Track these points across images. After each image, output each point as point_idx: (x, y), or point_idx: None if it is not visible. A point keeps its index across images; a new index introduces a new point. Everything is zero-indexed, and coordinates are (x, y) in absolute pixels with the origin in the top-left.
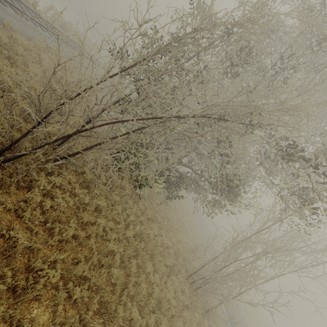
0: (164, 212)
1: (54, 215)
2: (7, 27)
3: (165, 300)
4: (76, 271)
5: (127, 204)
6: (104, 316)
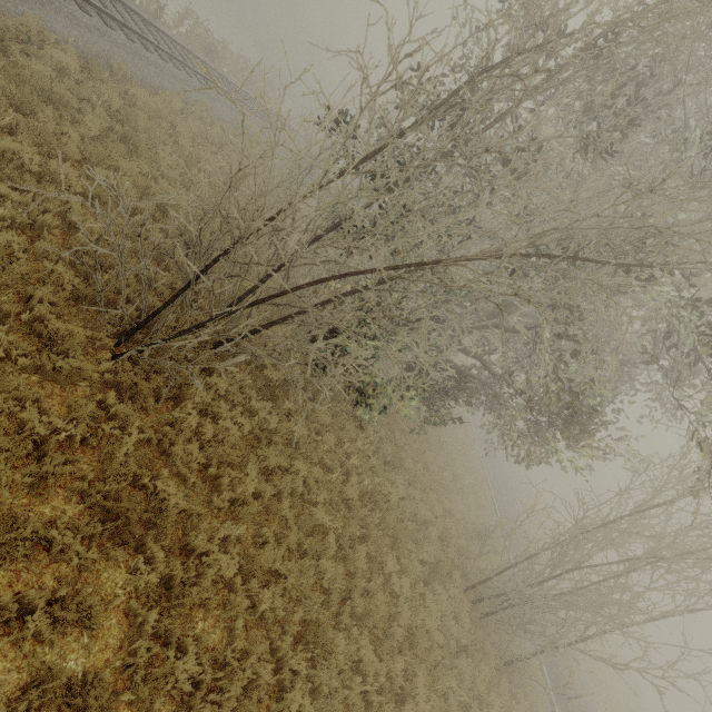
0: (417, 448)
1: (222, 453)
2: (118, 75)
3: (424, 632)
4: (264, 560)
5: (345, 431)
6: (312, 648)
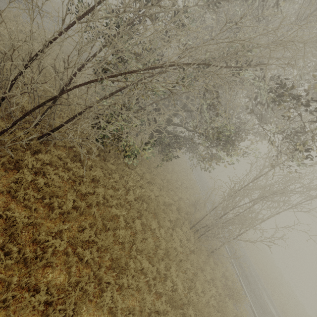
0: (163, 174)
1: (49, 191)
2: None
3: (172, 249)
4: (82, 237)
5: (124, 172)
6: (116, 270)
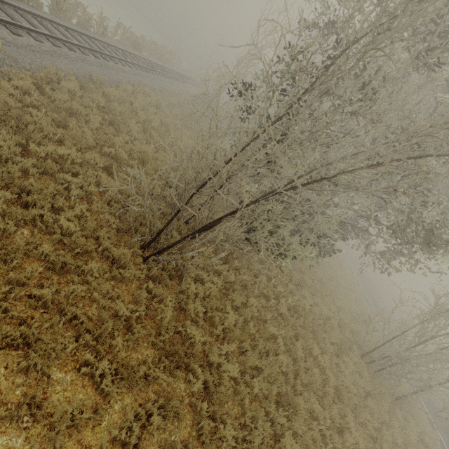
0: (311, 270)
1: (212, 303)
2: (97, 83)
3: (345, 389)
4: (250, 362)
5: (269, 271)
6: (286, 409)
